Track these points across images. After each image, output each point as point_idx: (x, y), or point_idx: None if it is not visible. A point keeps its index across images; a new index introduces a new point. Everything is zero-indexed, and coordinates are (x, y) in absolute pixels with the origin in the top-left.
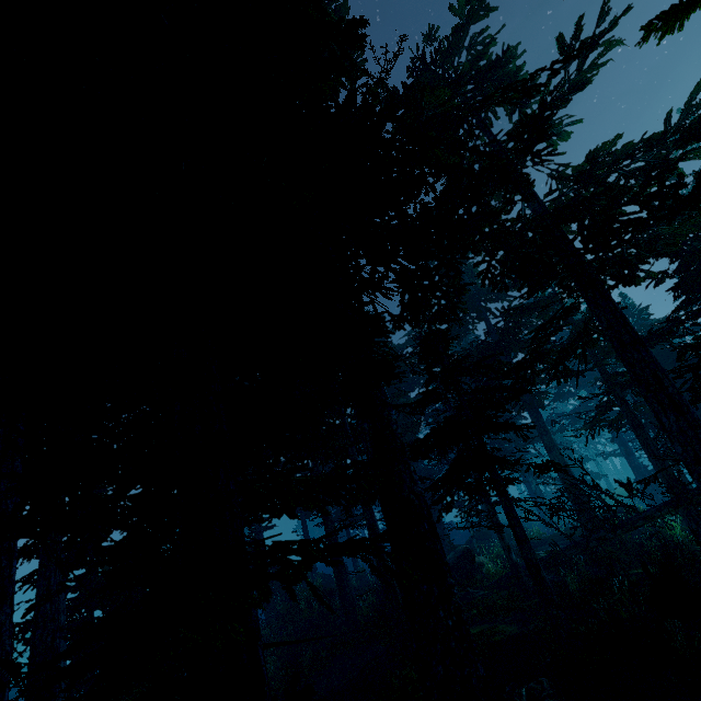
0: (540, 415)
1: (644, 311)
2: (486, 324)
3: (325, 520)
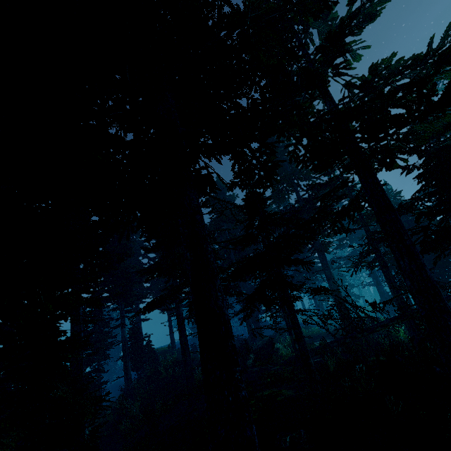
0: (325, 257)
1: (398, 194)
2: (296, 195)
3: (178, 317)
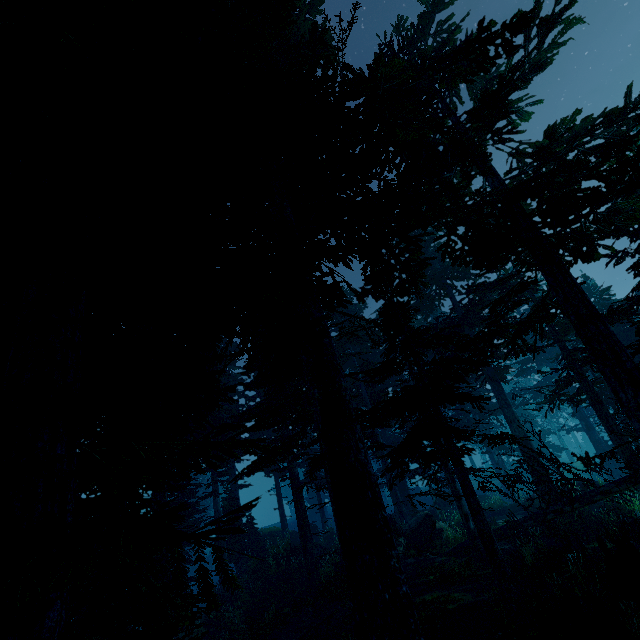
0: (502, 388)
1: (606, 292)
2: (452, 301)
3: (293, 482)
